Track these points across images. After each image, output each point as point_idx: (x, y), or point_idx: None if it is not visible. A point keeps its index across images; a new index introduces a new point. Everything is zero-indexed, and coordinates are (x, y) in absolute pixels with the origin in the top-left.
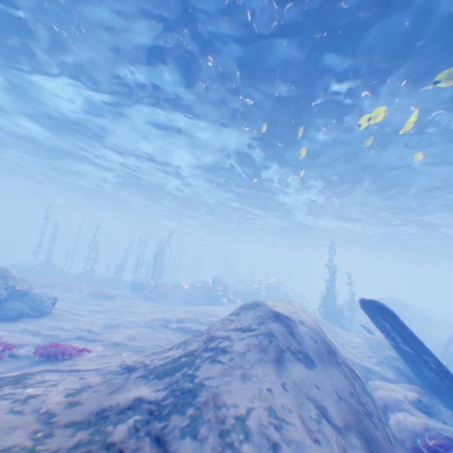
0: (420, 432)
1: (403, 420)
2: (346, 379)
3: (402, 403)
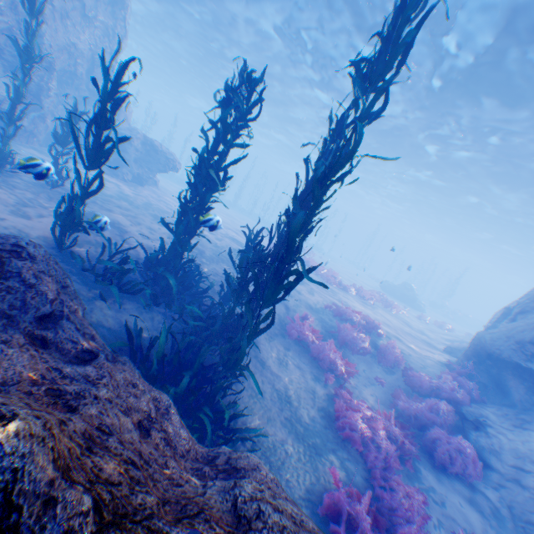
0: None
1: None
2: None
3: None
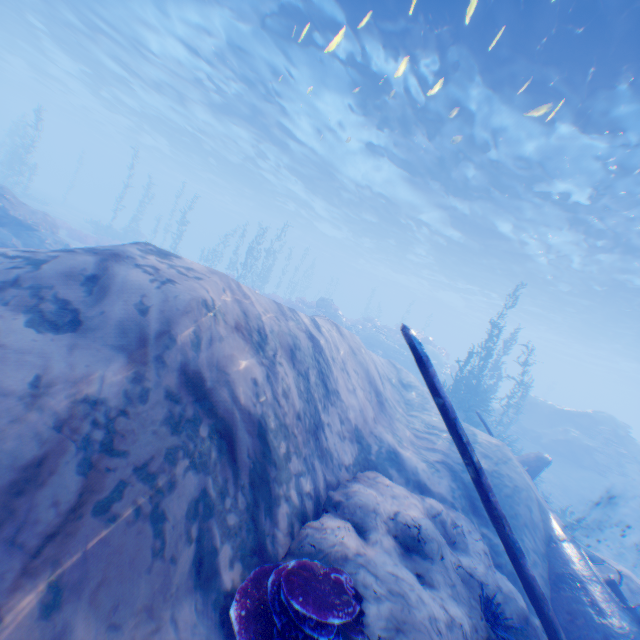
0: (332, 560)
1: (328, 532)
2: (127, 385)
3: (368, 515)
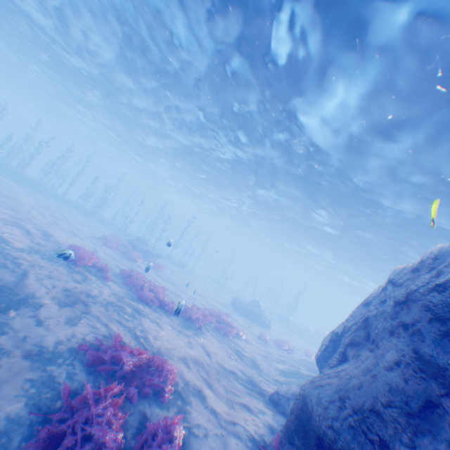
0: None
1: None
2: None
3: None
